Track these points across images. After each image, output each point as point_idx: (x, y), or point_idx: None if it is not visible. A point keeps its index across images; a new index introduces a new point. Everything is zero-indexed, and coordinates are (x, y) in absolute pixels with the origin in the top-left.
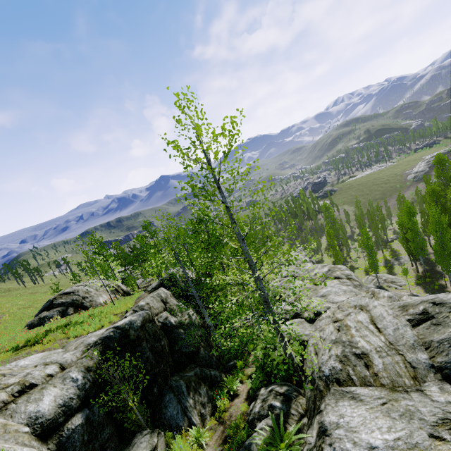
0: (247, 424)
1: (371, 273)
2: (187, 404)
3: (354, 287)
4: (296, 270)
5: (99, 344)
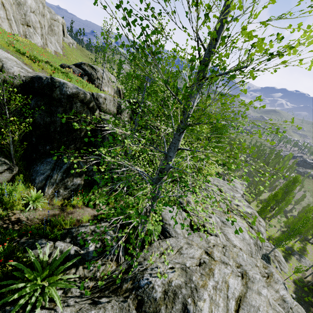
0: (66, 230)
1: (271, 242)
2: (55, 175)
3: (254, 243)
4: (226, 189)
5: (31, 77)
